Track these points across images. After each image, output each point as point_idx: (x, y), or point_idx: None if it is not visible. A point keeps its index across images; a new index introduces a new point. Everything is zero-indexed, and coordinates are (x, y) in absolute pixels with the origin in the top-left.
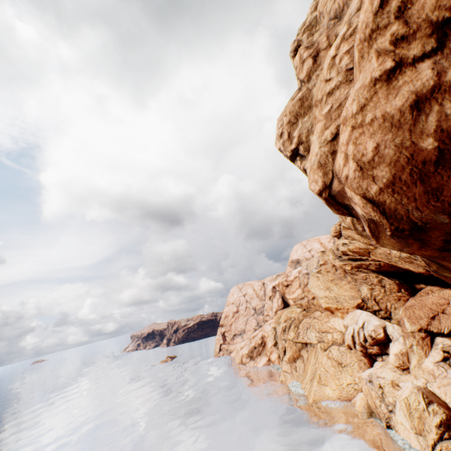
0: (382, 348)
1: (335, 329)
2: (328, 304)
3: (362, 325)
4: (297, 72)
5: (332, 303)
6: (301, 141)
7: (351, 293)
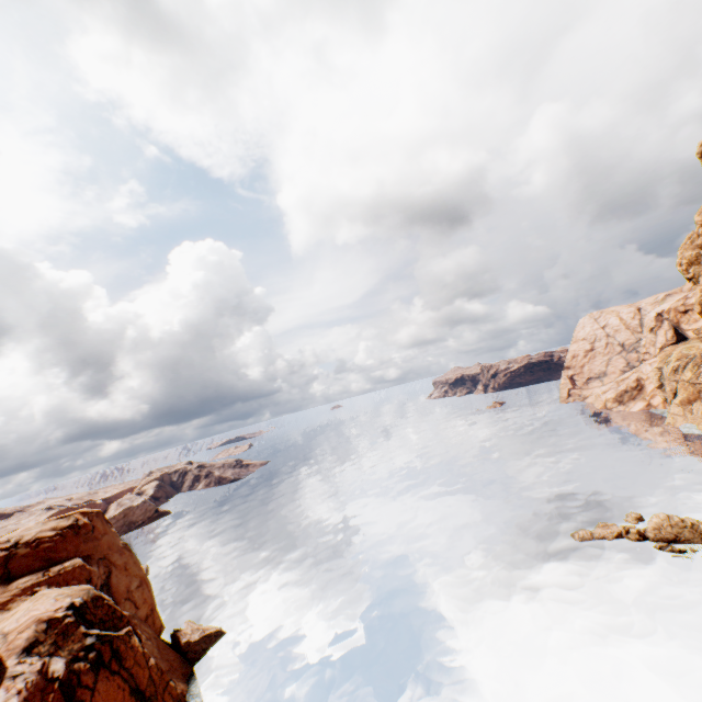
0: None
1: None
2: None
3: None
4: (693, 237)
5: None
6: (693, 277)
7: None
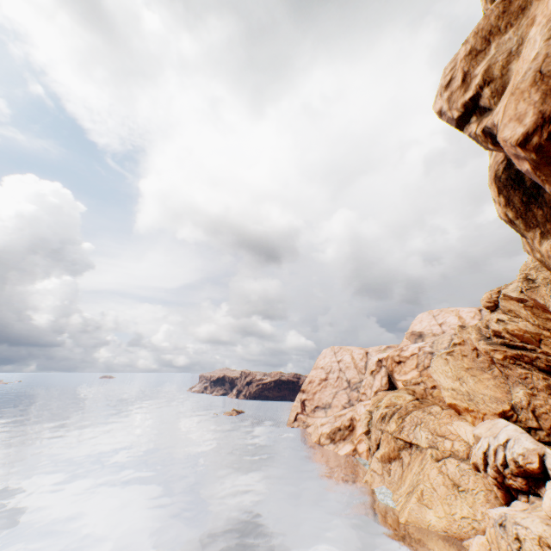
0: (532, 484)
1: (459, 437)
2: (455, 399)
3: (504, 442)
4: None
5: (461, 400)
6: (490, 77)
7: (495, 393)
